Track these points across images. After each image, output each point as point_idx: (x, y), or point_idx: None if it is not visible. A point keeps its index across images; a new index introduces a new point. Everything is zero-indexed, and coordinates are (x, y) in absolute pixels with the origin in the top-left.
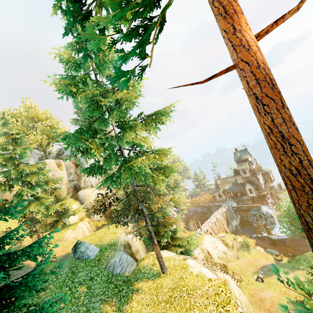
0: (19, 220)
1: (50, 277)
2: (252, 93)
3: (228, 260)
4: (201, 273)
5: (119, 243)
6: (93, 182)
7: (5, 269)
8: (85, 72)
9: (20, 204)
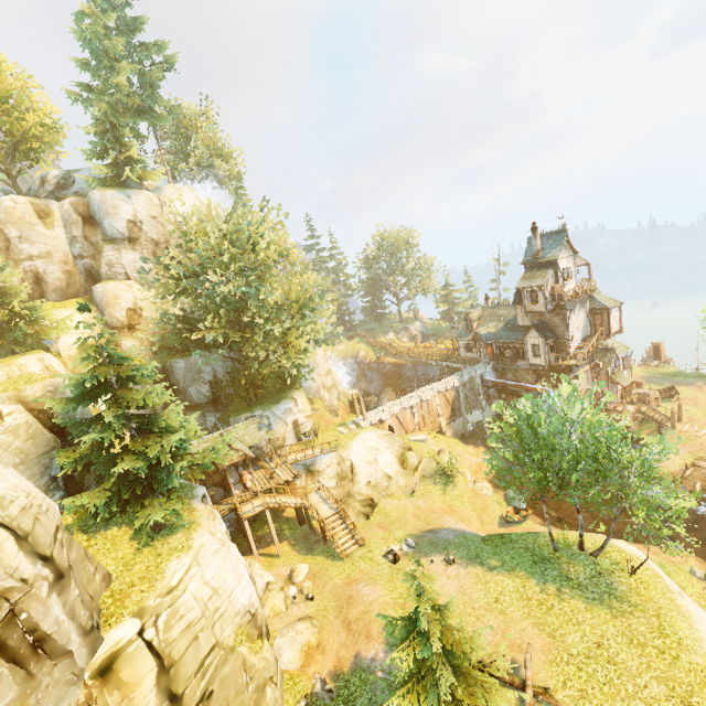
0: None
1: None
2: None
3: (387, 493)
4: None
5: None
6: (130, 267)
7: None
8: None
9: None
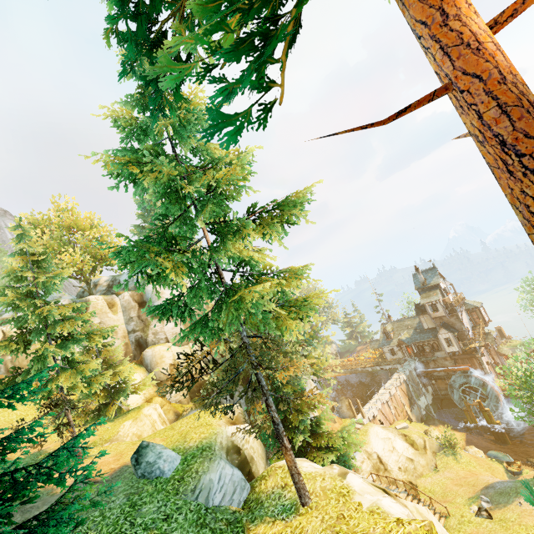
0: (40, 405)
1: (90, 514)
2: (492, 135)
3: (417, 474)
4: (378, 505)
5: (217, 446)
6: (169, 332)
7: (3, 505)
8: (155, 141)
9: (38, 375)
